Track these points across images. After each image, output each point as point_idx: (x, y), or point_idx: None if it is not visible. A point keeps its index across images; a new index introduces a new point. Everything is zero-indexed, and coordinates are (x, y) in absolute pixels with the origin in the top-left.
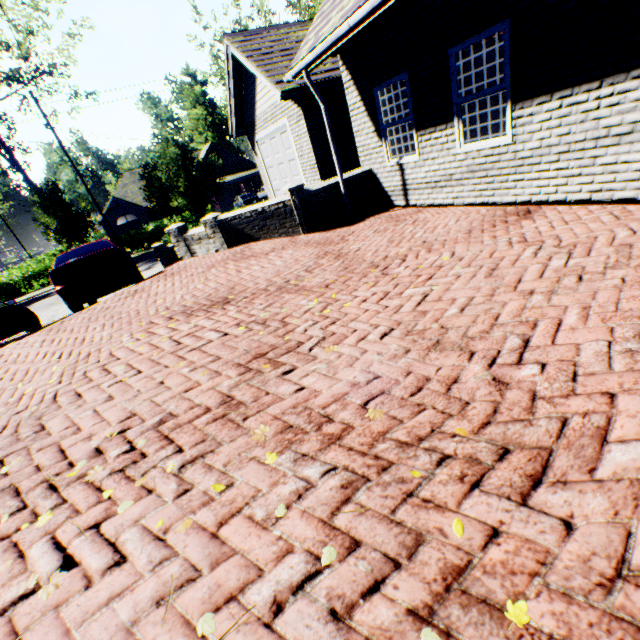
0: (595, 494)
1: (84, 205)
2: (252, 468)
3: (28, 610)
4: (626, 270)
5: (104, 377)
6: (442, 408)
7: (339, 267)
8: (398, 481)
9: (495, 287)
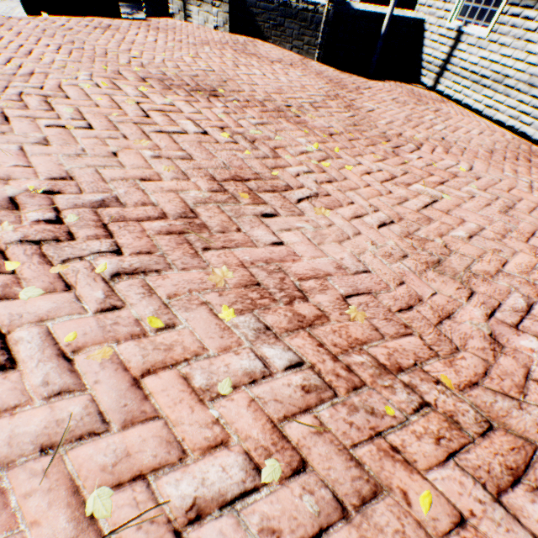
0: None
1: None
2: (201, 316)
3: None
4: None
5: (43, 111)
6: (430, 343)
7: (348, 120)
8: (368, 410)
9: (508, 228)
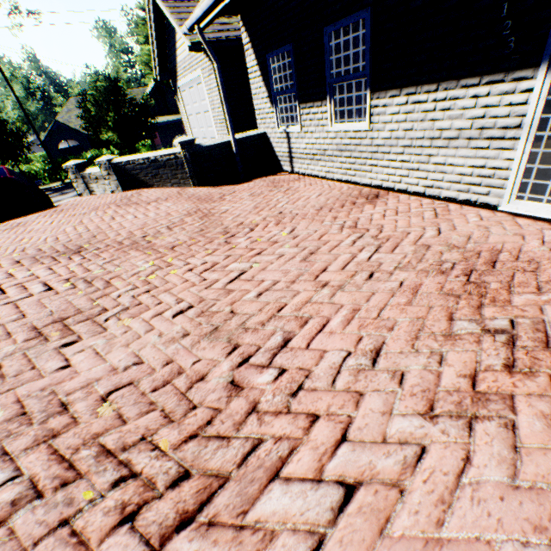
0: (225, 547)
1: (20, 125)
2: None
3: None
4: (410, 273)
5: None
6: (168, 411)
7: (197, 228)
8: (67, 502)
9: (302, 273)
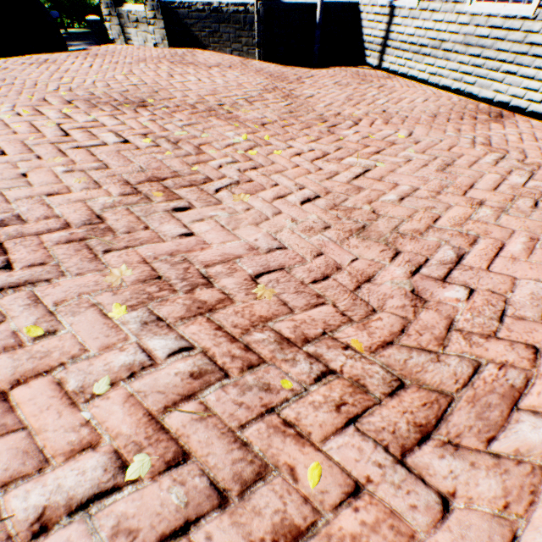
0: (488, 473)
1: None
2: (89, 318)
3: None
4: None
5: None
6: (344, 309)
7: (284, 108)
8: (262, 388)
9: (444, 185)
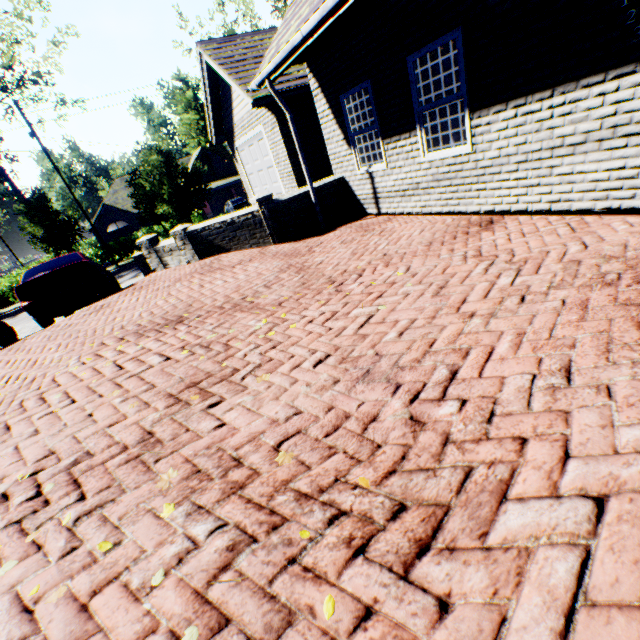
0: (479, 566)
1: (71, 213)
2: (146, 522)
3: None
4: (569, 290)
5: (38, 407)
6: (352, 452)
7: (298, 282)
8: (285, 543)
9: (439, 308)
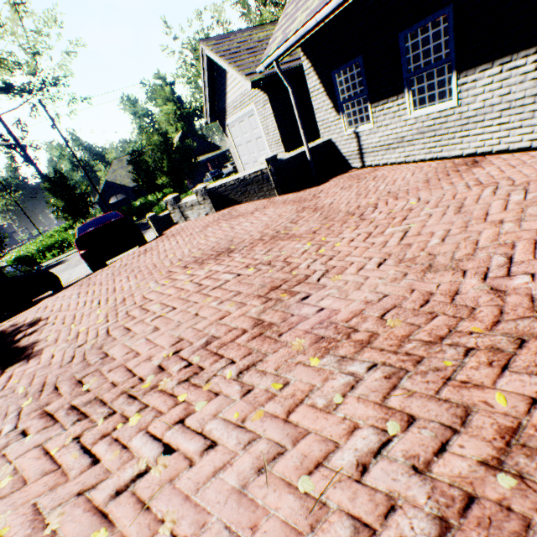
0: None
1: (84, 188)
2: (300, 370)
3: (147, 485)
4: None
5: (145, 314)
6: (452, 314)
7: (319, 217)
8: (433, 370)
9: (466, 220)
